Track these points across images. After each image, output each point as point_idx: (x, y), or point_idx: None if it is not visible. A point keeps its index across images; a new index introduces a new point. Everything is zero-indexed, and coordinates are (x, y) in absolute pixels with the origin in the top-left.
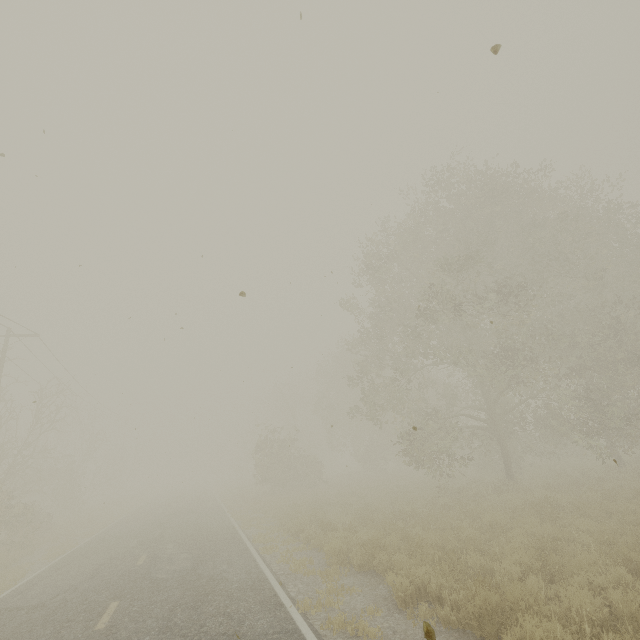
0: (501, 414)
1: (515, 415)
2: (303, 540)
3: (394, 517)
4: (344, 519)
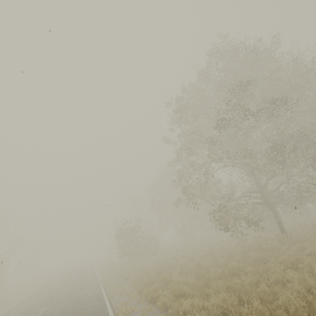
0: (270, 192)
1: (275, 193)
2: (160, 308)
3: (227, 274)
4: (187, 280)
